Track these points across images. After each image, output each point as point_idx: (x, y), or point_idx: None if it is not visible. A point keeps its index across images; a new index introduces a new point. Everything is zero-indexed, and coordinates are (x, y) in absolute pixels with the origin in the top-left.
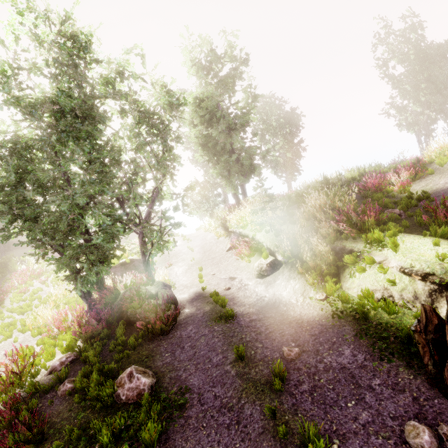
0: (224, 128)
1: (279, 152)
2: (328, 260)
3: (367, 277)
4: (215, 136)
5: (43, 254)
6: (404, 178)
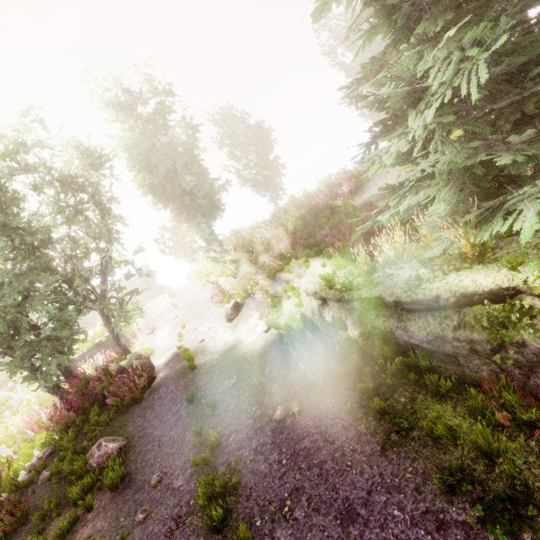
0: (164, 173)
1: (256, 171)
2: (274, 293)
3: (292, 303)
4: (160, 183)
5: None
6: (346, 191)
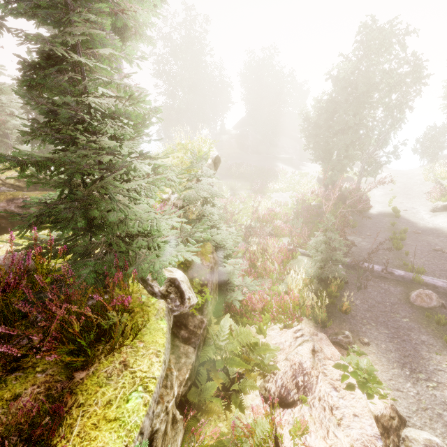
0: None
1: None
2: None
3: None
4: None
5: (316, 160)
6: None
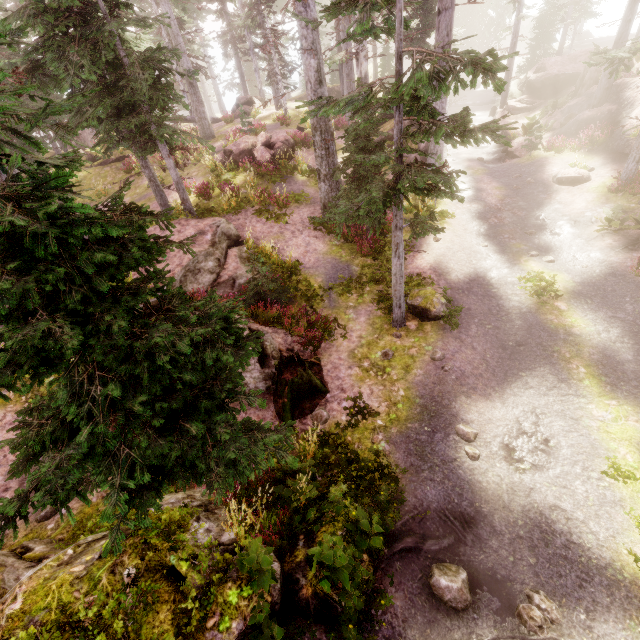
0: None
1: None
2: None
3: None
4: None
5: None
6: None
